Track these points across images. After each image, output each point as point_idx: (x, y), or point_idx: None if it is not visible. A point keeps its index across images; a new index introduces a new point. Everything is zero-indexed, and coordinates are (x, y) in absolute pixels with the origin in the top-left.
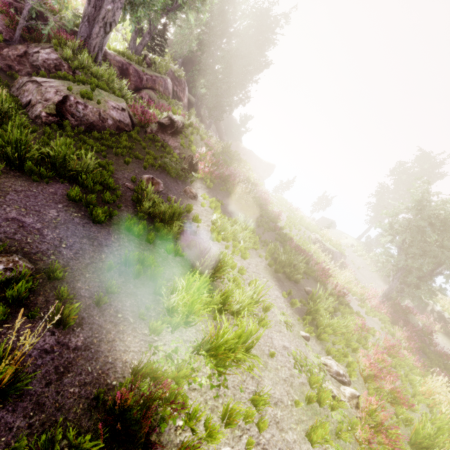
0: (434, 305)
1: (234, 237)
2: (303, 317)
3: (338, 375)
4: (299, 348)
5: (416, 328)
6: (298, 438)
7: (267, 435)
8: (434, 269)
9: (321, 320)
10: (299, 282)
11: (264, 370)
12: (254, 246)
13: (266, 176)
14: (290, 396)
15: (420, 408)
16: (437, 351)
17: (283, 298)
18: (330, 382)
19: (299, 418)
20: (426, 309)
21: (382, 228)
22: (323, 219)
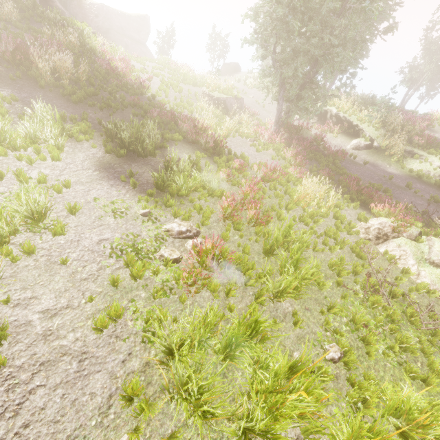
0: (332, 110)
1: (36, 139)
2: (147, 193)
3: (181, 234)
4: (129, 231)
5: (308, 141)
6: (84, 333)
7: (21, 361)
8: (311, 70)
9: (175, 186)
10: (156, 154)
11: (45, 287)
12: (80, 137)
13: (143, 37)
14: (87, 294)
15: (293, 214)
16: (329, 152)
17: (123, 184)
18: (163, 247)
19: (95, 310)
20: (327, 118)
21: (249, 42)
22: (225, 65)
